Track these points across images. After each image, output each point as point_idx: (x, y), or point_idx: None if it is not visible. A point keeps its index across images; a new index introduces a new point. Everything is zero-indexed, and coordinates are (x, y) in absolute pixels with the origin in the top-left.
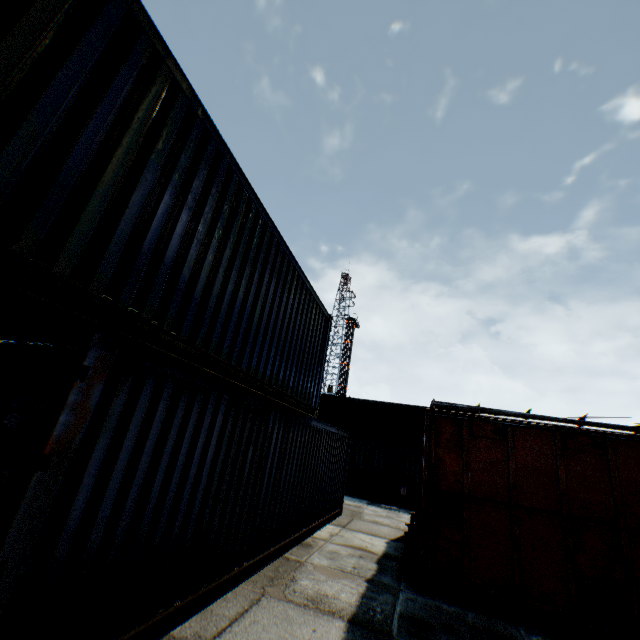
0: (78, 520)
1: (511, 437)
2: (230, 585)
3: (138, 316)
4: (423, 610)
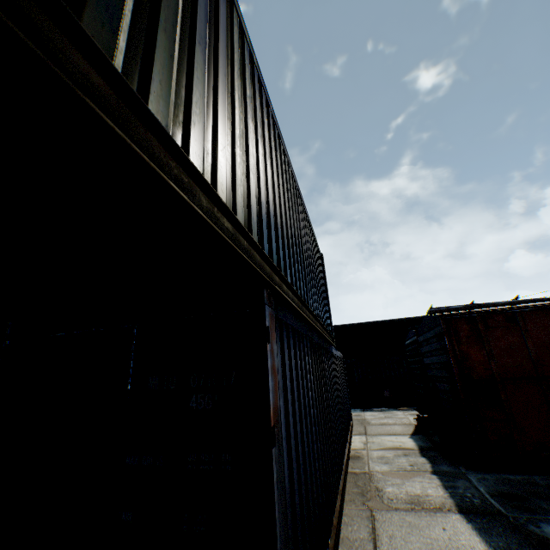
0: (288, 487)
1: (521, 321)
2: (339, 510)
3: (277, 268)
4: (500, 485)
